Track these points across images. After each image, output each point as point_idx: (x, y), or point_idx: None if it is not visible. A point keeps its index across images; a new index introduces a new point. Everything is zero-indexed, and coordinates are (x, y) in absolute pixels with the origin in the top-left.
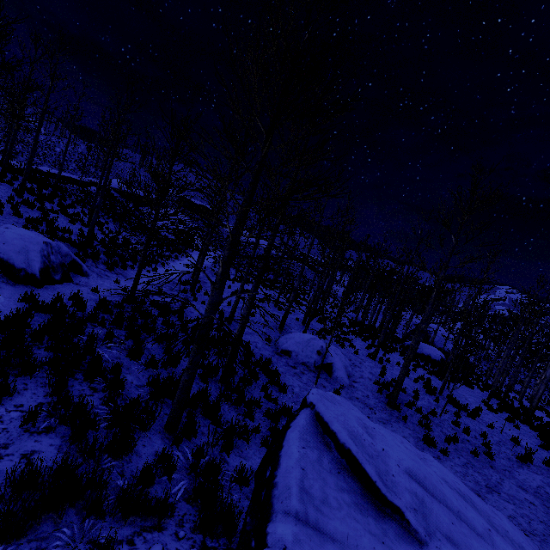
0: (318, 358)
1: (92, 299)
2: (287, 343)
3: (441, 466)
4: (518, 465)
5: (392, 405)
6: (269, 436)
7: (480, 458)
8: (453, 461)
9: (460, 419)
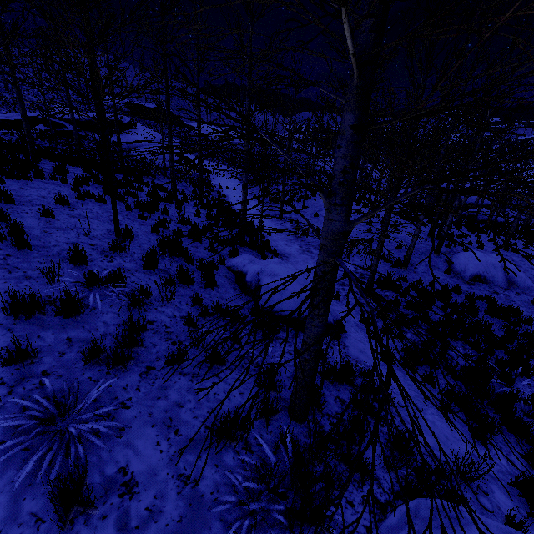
0: (502, 274)
1: (356, 311)
2: (469, 269)
3: None
4: None
5: None
6: None
7: None
8: None
9: None
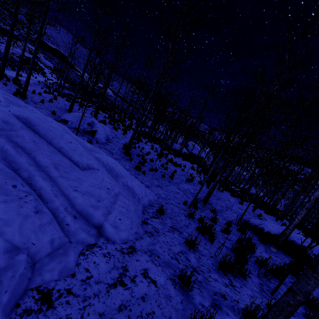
0: (87, 127)
1: None
2: (67, 116)
3: (112, 160)
4: (184, 182)
5: (126, 153)
6: None
7: (166, 178)
8: (147, 177)
9: (167, 165)
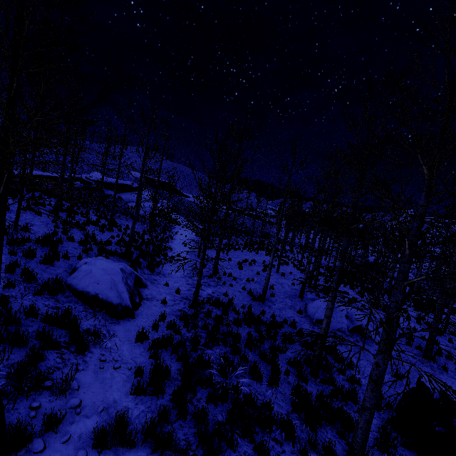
0: (348, 322)
1: (169, 313)
2: (318, 312)
3: None
4: None
5: (429, 357)
6: (393, 431)
7: None
8: None
9: None
